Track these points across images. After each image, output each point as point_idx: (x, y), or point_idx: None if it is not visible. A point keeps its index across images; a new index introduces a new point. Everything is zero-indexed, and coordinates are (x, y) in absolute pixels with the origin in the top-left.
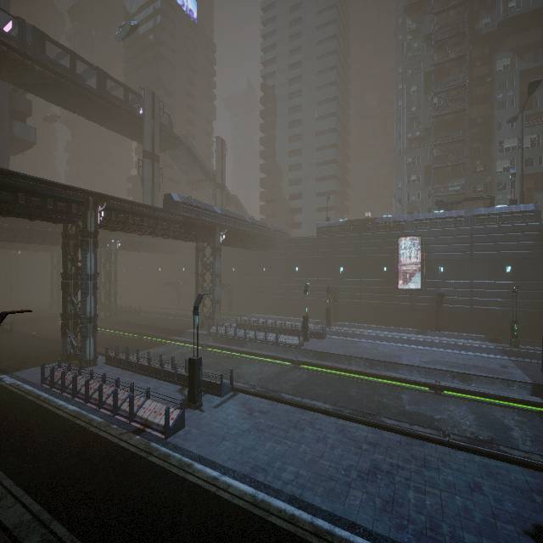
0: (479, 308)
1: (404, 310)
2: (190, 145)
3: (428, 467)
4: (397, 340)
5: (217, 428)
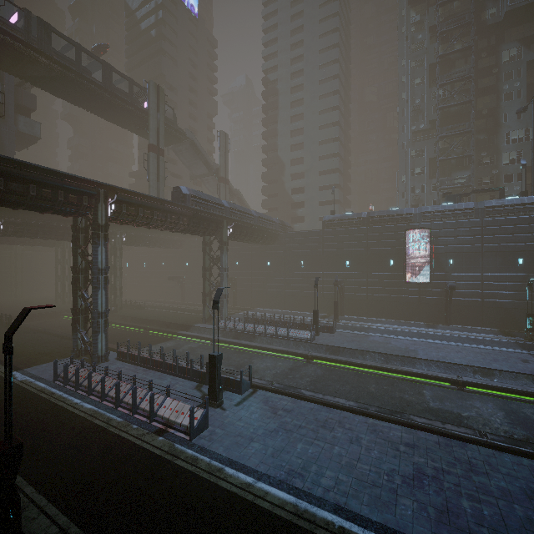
0: (490, 301)
1: (412, 303)
2: (194, 139)
3: (476, 471)
4: (408, 334)
5: (242, 427)
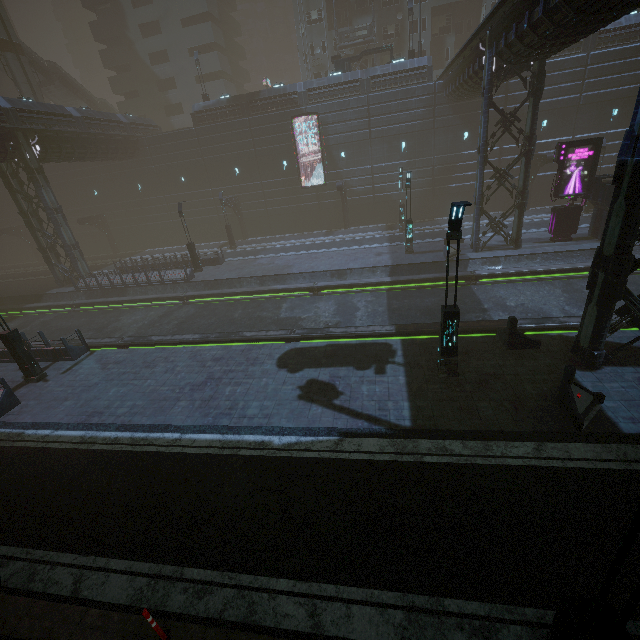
0: (381, 196)
1: (313, 211)
2: None
3: (256, 363)
4: (300, 248)
5: (61, 392)
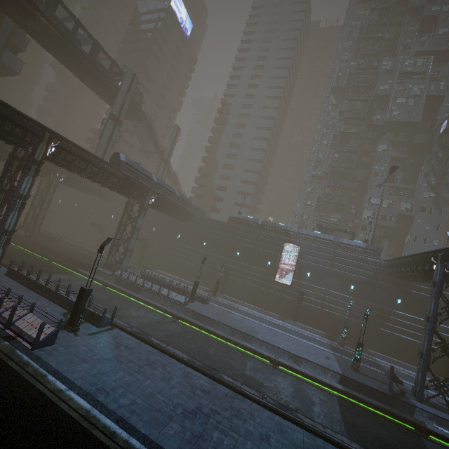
0: (327, 311)
1: (275, 298)
2: (151, 122)
3: (239, 416)
4: (261, 320)
5: (83, 351)
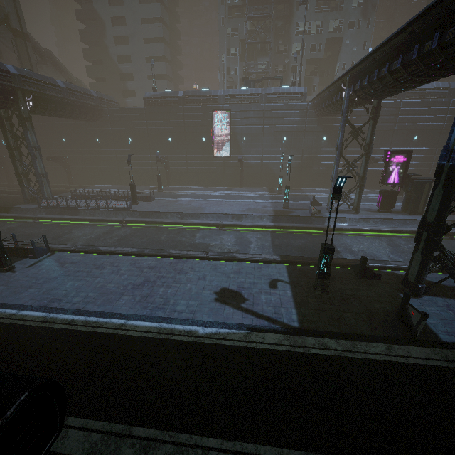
0: (266, 169)
1: (219, 173)
2: None
3: (181, 273)
4: (209, 197)
5: (26, 281)
